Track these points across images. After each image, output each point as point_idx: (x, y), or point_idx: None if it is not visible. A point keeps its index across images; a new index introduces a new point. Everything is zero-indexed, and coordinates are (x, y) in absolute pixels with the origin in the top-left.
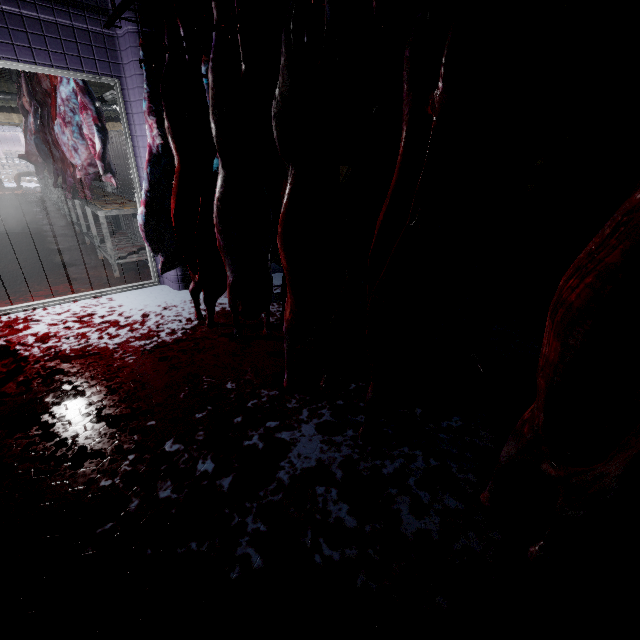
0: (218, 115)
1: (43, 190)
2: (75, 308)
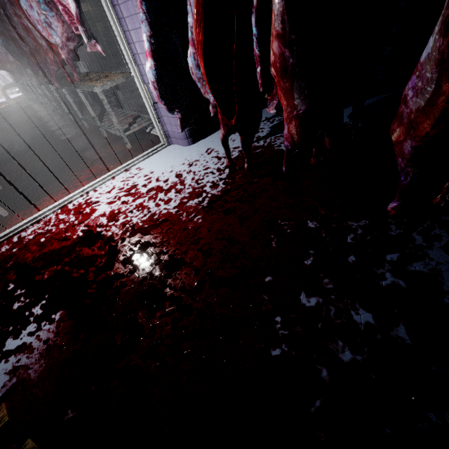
0: None
1: (26, 96)
2: (117, 184)
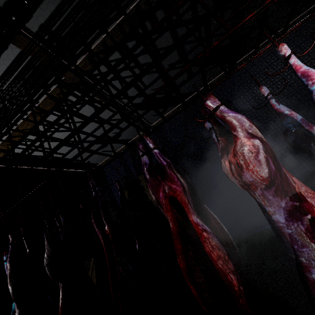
0: (13, 281)
1: None
2: None
